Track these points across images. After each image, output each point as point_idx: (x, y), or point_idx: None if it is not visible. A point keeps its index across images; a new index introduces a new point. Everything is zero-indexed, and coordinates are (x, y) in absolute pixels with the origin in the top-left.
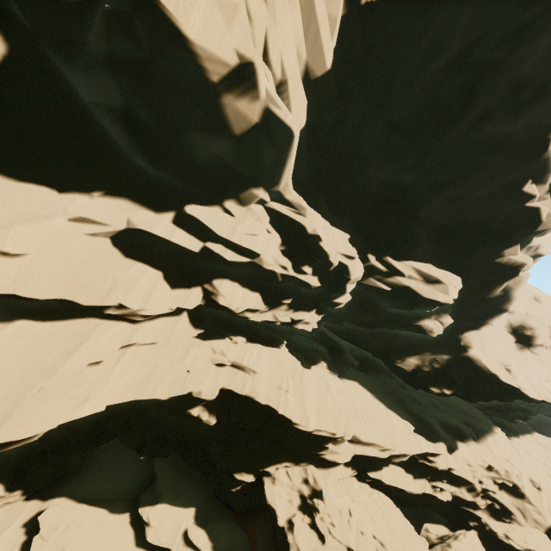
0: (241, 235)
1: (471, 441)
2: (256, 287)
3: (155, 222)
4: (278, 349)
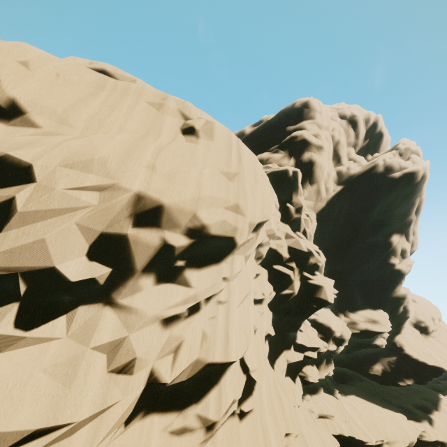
0: (312, 341)
1: (435, 411)
2: (312, 361)
3: (293, 355)
4: (321, 393)
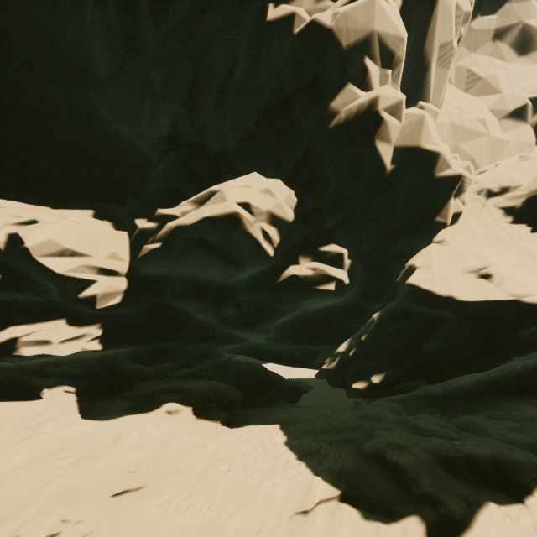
0: None
1: (535, 494)
2: None
3: None
4: (36, 401)
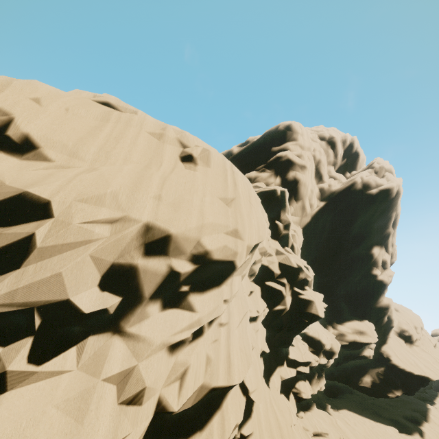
0: (304, 356)
1: (424, 422)
2: (305, 376)
3: (286, 371)
4: (314, 409)
